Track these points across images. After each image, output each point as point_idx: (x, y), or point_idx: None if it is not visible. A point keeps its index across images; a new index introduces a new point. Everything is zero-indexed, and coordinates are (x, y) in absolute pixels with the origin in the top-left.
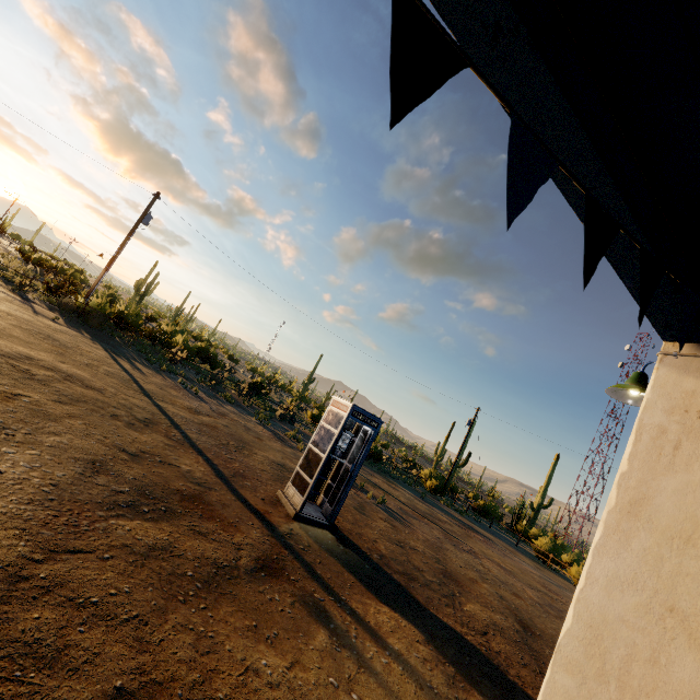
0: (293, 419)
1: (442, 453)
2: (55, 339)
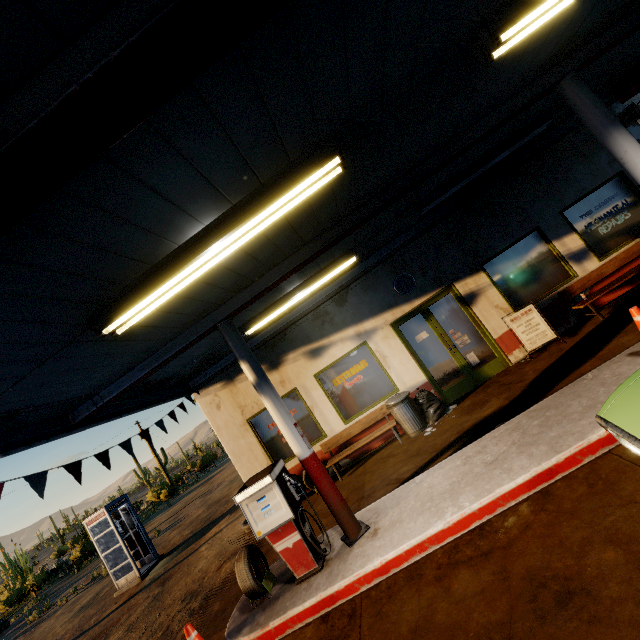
0: (1, 623)
1: (144, 473)
2: None
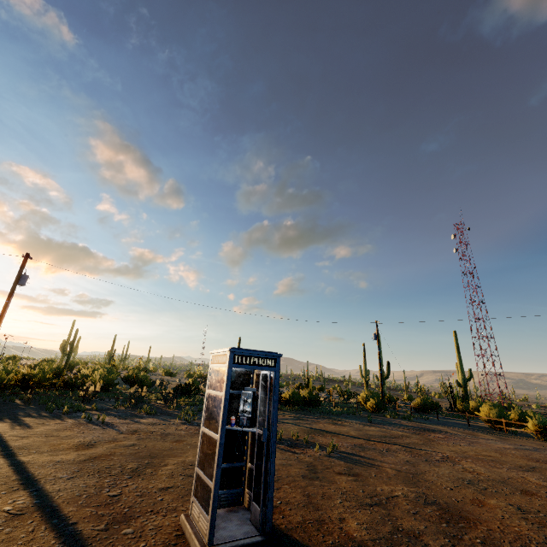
0: None
1: (366, 373)
2: None
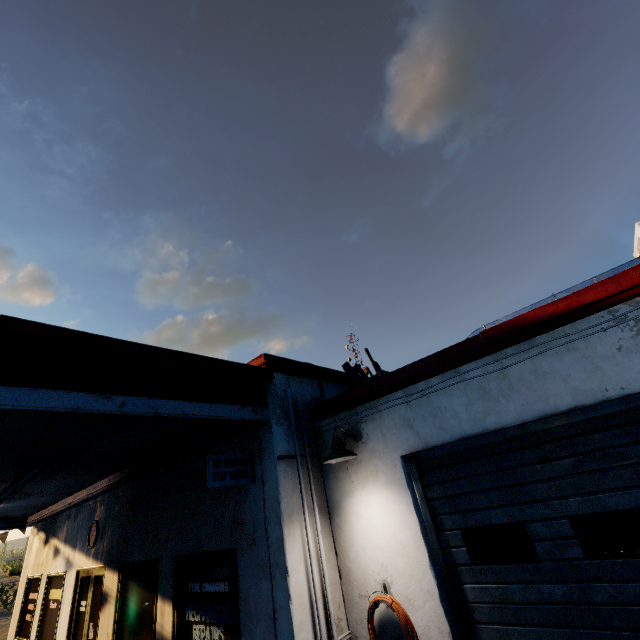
0: None
1: None
2: None
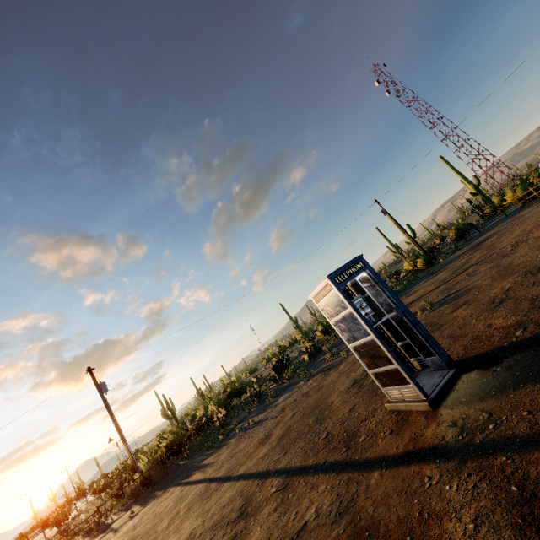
0: (317, 349)
1: (396, 248)
2: (135, 538)
